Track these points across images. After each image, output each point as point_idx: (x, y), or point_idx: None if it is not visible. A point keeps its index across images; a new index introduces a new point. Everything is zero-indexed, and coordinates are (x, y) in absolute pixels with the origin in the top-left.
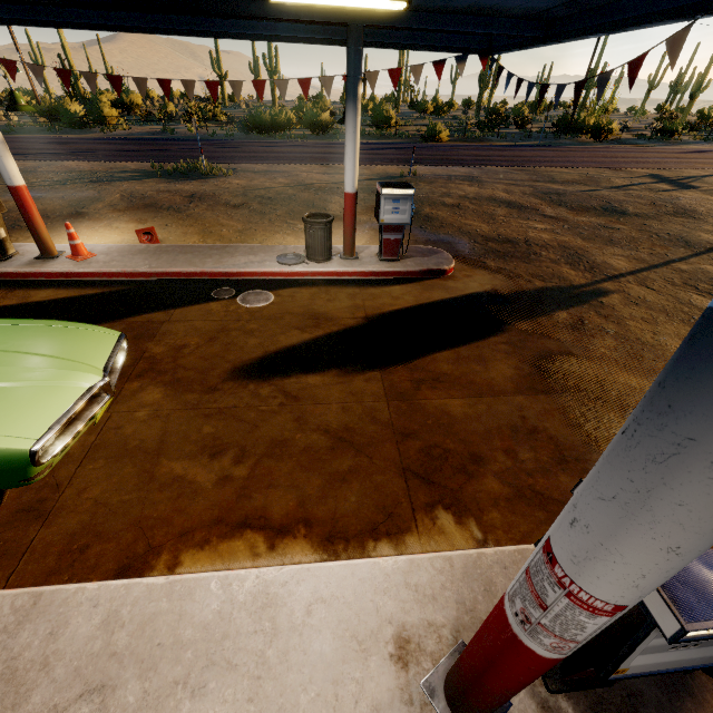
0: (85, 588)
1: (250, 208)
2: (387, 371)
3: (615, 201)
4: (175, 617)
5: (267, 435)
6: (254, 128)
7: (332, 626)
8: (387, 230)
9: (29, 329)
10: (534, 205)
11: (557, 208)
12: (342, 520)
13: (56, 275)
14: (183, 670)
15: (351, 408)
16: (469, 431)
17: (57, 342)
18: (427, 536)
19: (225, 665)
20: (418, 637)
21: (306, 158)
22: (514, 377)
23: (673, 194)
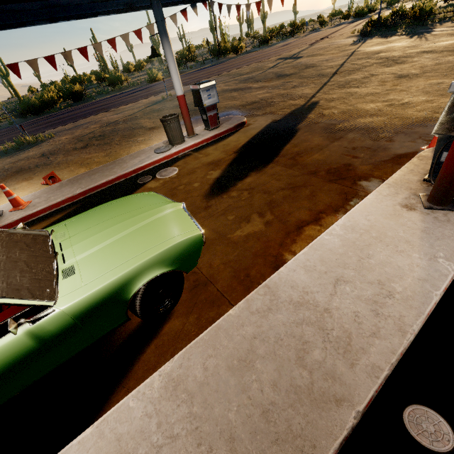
0: (280, 271)
1: (95, 145)
2: (274, 162)
3: (278, 72)
4: (329, 251)
5: (261, 203)
6: (30, 111)
7: (381, 217)
8: (208, 110)
9: (104, 209)
10: (246, 86)
11: (258, 84)
12: (332, 204)
13: (15, 223)
14: (355, 257)
15: (279, 179)
16: (334, 160)
17: (133, 204)
18: (365, 190)
19: (366, 246)
20: (407, 203)
21: (92, 112)
22: (324, 139)
23: (297, 61)
